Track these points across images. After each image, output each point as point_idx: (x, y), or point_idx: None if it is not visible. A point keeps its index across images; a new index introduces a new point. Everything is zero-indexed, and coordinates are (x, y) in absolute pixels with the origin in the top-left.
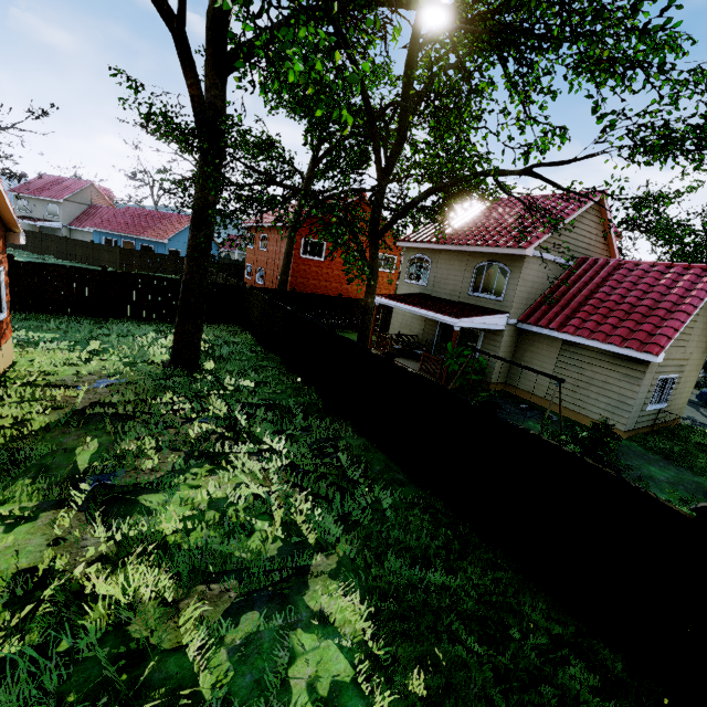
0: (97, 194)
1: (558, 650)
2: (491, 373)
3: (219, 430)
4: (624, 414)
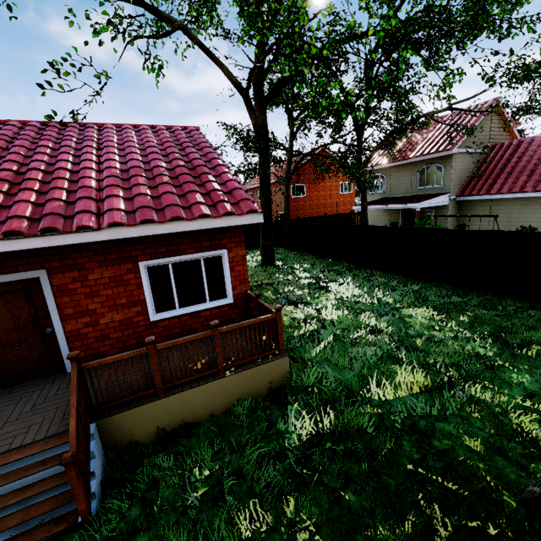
0: None
1: (522, 311)
2: None
3: (314, 281)
4: None
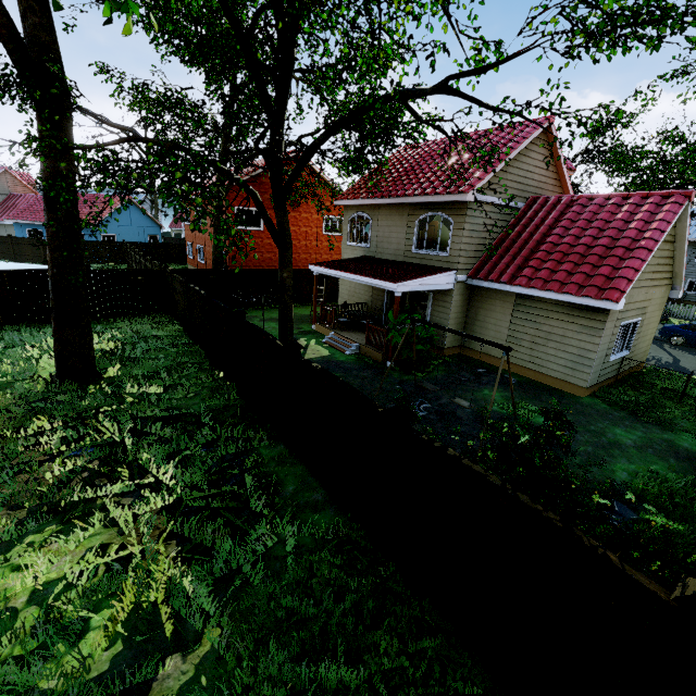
0: (15, 181)
1: None
2: (444, 338)
3: (90, 465)
4: (586, 370)
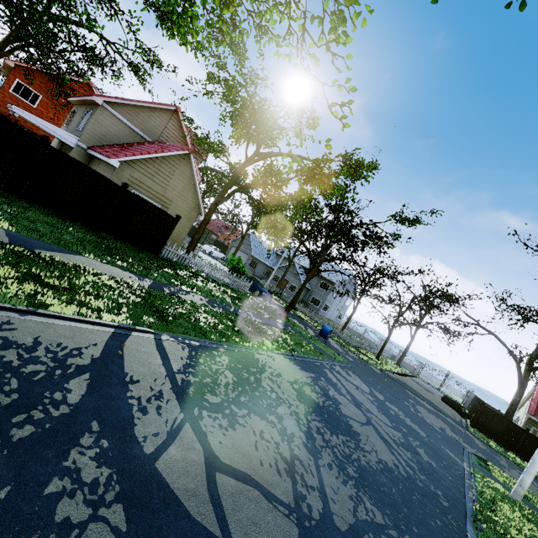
0: None
1: None
2: None
3: None
4: None
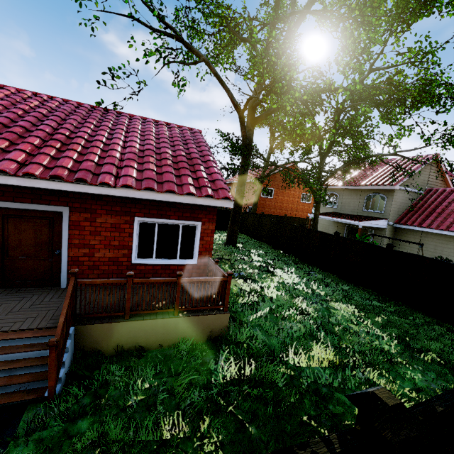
0: None
1: (429, 325)
2: None
3: (264, 265)
4: None
